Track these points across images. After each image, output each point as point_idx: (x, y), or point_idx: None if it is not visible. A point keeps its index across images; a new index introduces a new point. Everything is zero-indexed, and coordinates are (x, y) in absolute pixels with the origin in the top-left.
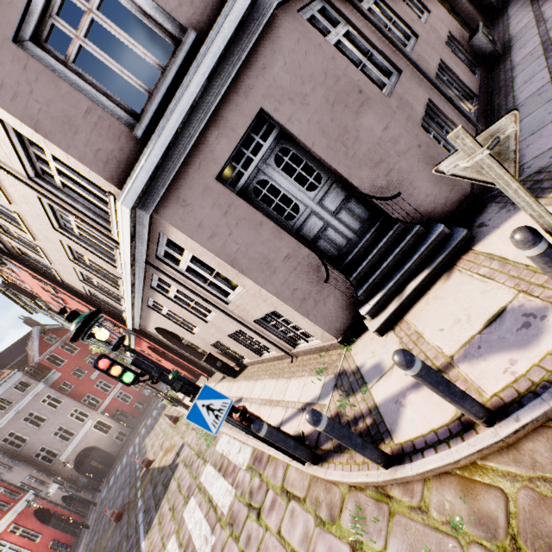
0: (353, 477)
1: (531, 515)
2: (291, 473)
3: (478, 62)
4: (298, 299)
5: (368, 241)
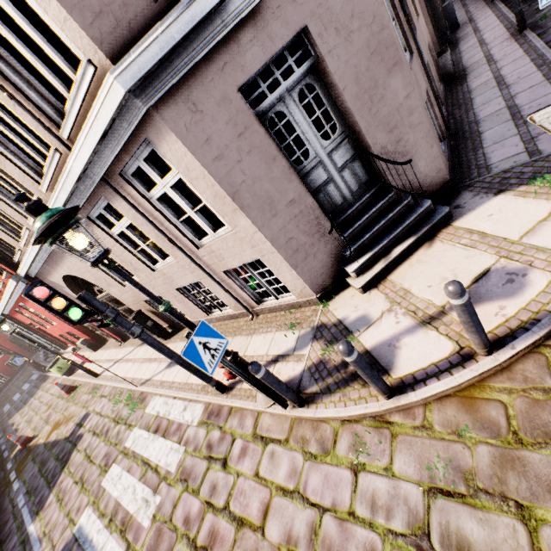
0: (350, 411)
1: (528, 414)
2: (265, 420)
3: (440, 79)
4: (291, 249)
5: (363, 205)
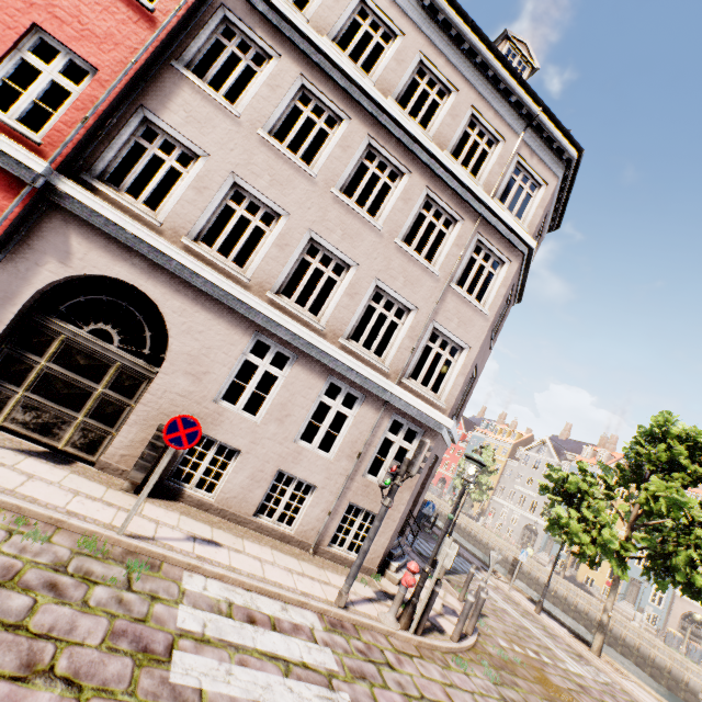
0: (447, 644)
1: (491, 660)
2: (396, 641)
3: None
4: (397, 528)
5: None
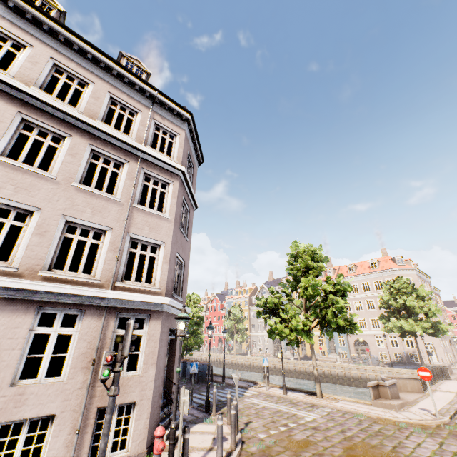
0: None
1: None
2: None
3: None
4: (154, 402)
5: (162, 405)
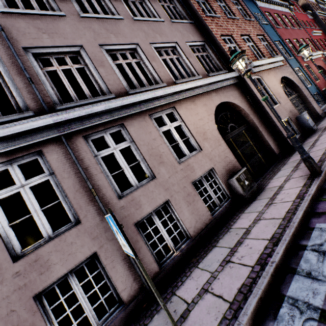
0: None
1: None
2: None
3: (232, 195)
4: None
5: None
